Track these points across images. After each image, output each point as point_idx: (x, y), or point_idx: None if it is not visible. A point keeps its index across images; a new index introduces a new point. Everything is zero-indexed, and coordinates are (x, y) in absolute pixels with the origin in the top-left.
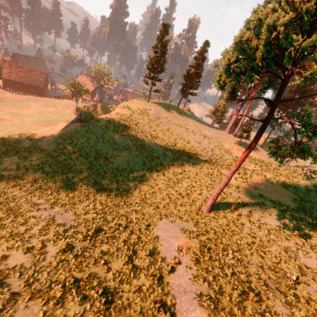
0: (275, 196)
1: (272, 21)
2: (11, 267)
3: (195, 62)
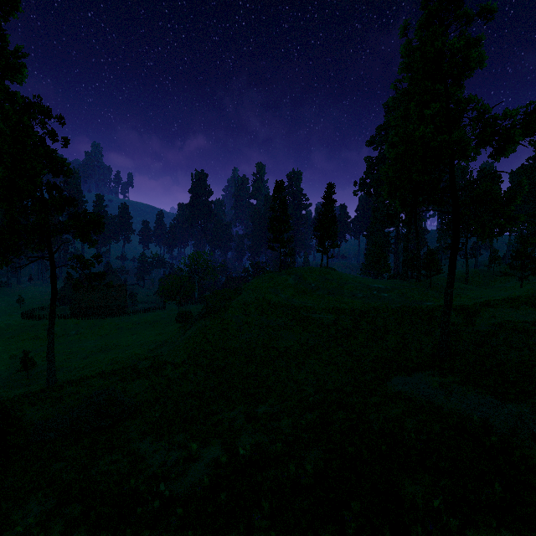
0: (529, 319)
1: (420, 133)
2: (251, 444)
3: (325, 208)
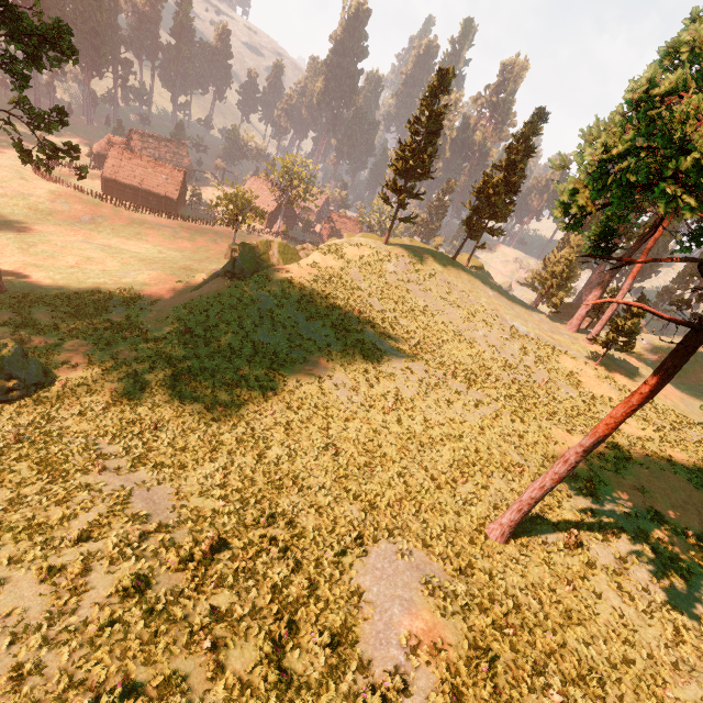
0: (700, 524)
1: None
2: None
3: (508, 157)
